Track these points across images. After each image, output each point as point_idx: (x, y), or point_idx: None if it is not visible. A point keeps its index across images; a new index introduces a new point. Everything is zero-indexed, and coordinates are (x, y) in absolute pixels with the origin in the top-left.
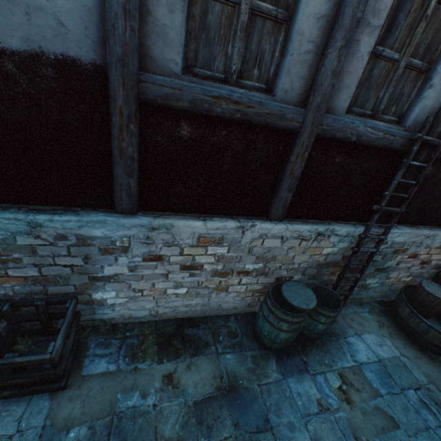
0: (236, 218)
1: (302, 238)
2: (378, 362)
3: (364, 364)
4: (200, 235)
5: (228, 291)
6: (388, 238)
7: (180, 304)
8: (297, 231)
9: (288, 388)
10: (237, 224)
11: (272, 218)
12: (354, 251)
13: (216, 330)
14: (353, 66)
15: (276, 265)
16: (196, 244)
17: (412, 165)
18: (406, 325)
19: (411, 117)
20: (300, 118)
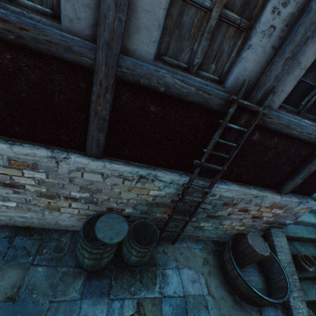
0: (52, 148)
1: (124, 177)
2: (183, 297)
3: (168, 298)
4: (9, 157)
5: (61, 211)
6: (216, 192)
7: (15, 215)
8: (117, 170)
9: (79, 309)
10: (48, 153)
11: (89, 154)
12: (179, 197)
13: (45, 242)
14: (150, 3)
15: (104, 197)
16: (9, 165)
17: (231, 127)
18: (225, 268)
19: (230, 78)
20: (91, 53)
